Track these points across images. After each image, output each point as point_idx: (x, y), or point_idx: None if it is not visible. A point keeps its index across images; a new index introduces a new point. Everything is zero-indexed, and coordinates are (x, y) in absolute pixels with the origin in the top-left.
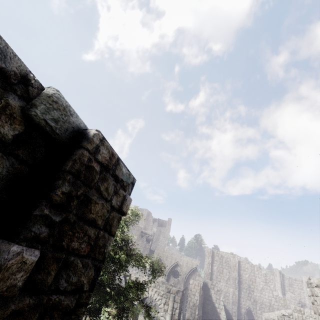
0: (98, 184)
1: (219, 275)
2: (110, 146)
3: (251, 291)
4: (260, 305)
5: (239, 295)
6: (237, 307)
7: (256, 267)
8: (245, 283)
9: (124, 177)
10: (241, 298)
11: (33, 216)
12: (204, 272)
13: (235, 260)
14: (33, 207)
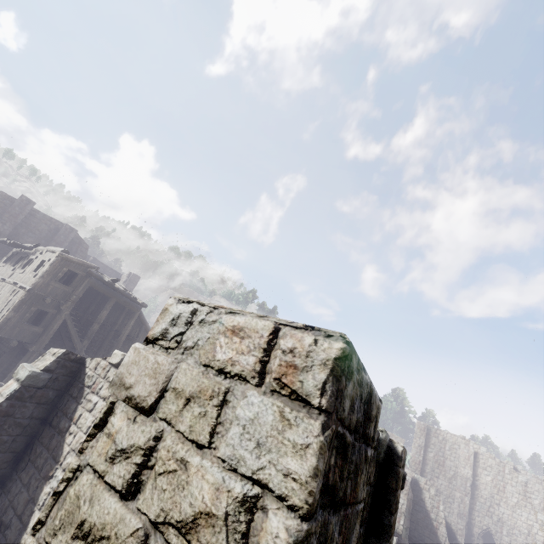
0: (399, 483)
1: (438, 468)
2: (404, 448)
3: (494, 504)
4: (509, 529)
5: (472, 505)
6: (466, 523)
7: (509, 468)
8: (484, 489)
9: (405, 460)
10: (475, 511)
11: (387, 525)
12: (411, 458)
13: (468, 449)
14: (383, 517)
